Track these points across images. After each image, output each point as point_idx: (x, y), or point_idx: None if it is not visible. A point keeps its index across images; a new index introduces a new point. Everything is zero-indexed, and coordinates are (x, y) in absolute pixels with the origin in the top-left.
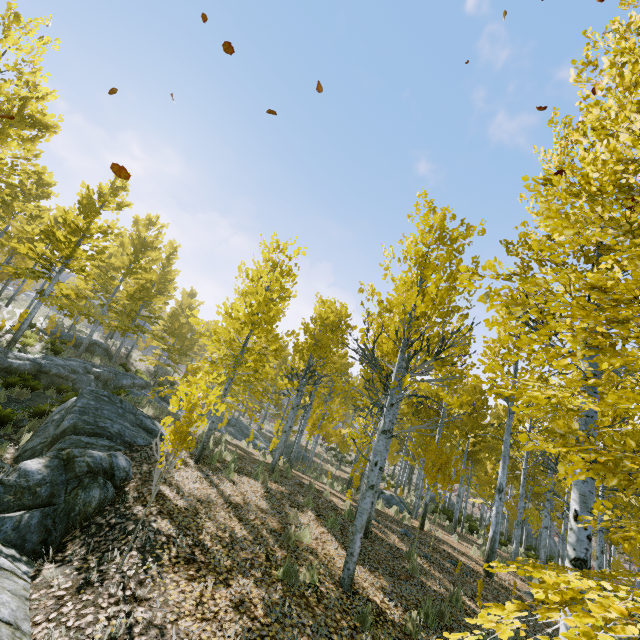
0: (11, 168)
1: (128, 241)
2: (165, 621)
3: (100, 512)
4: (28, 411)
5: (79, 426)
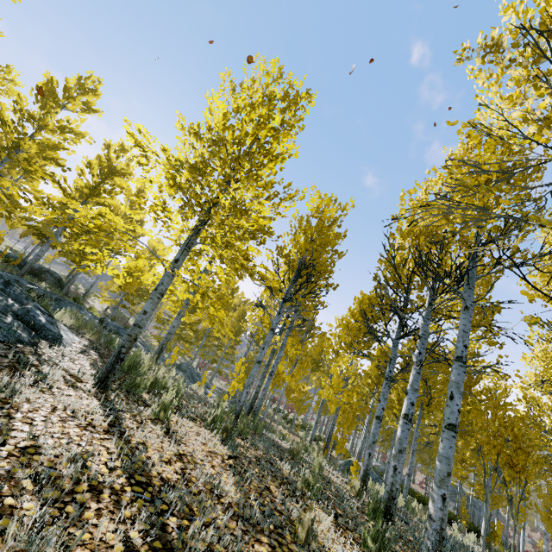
0: None
1: (95, 162)
2: None
3: None
4: None
5: None
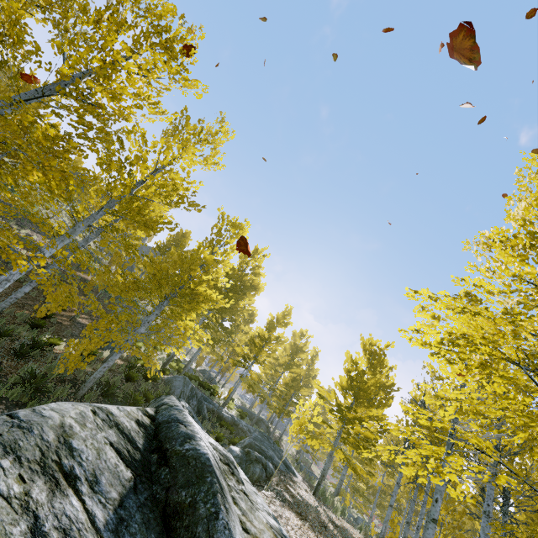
0: (243, 309)
1: (288, 346)
2: (282, 515)
3: (258, 481)
4: (228, 440)
5: (252, 445)
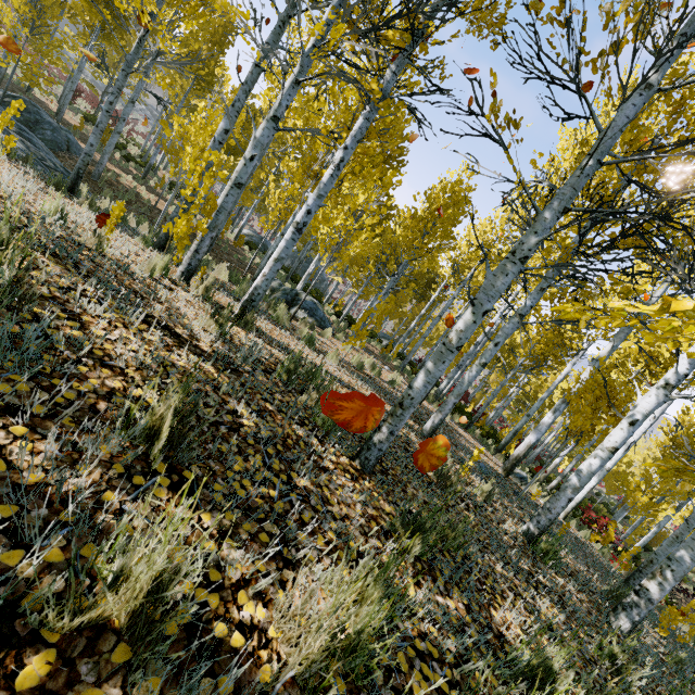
0: None
1: None
2: None
3: None
4: None
5: None
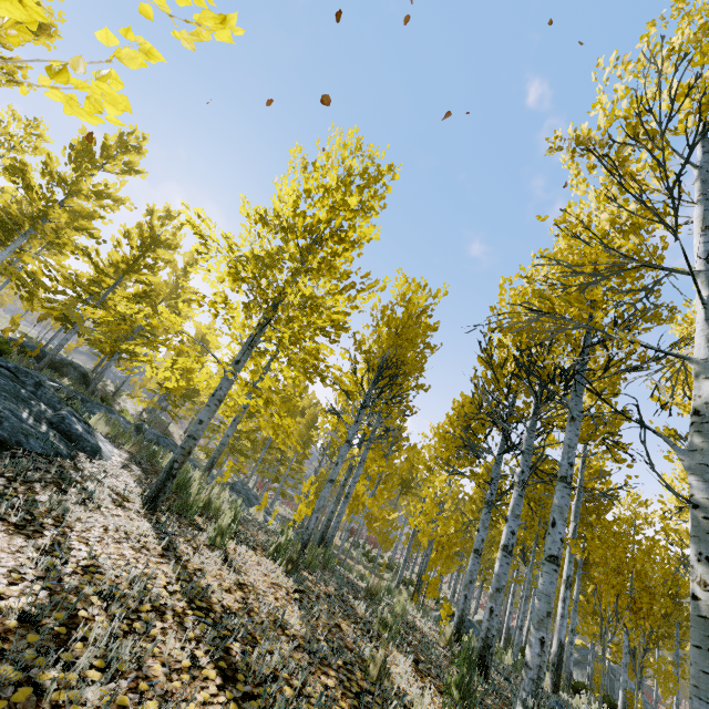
0: None
1: (135, 231)
2: None
3: None
4: None
5: None
